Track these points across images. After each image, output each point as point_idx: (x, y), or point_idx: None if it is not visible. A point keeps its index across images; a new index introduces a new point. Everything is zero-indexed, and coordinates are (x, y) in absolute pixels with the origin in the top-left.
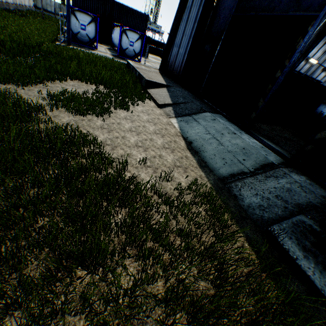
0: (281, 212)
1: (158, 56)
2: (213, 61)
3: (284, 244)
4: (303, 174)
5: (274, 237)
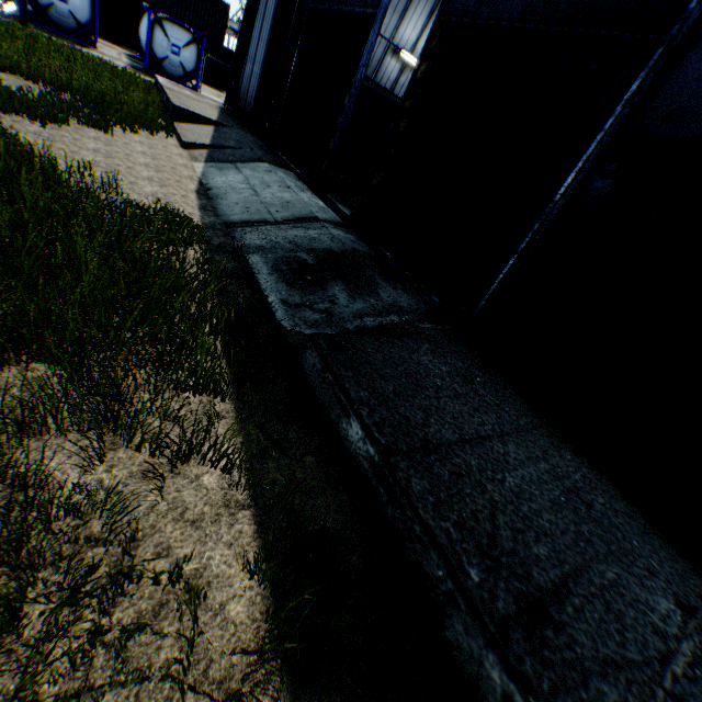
0: (284, 253)
1: None
2: (289, 86)
3: (254, 265)
4: (358, 236)
5: (246, 260)
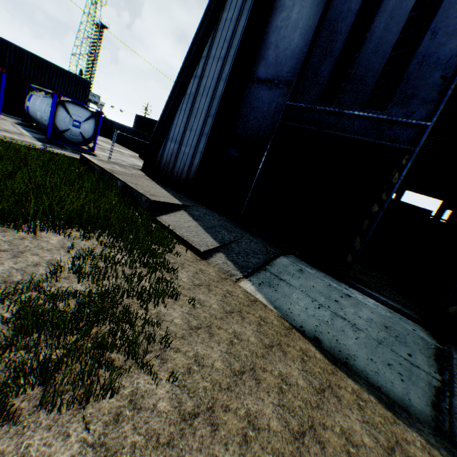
0: None
1: (105, 137)
2: (257, 175)
3: None
4: None
5: None
